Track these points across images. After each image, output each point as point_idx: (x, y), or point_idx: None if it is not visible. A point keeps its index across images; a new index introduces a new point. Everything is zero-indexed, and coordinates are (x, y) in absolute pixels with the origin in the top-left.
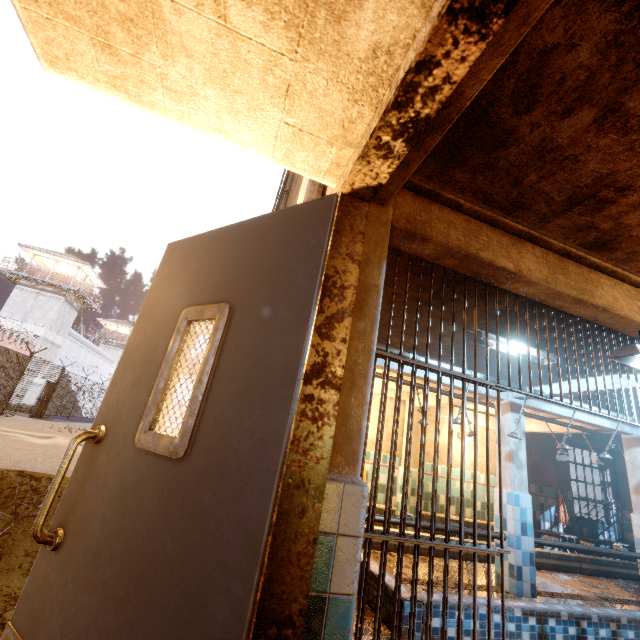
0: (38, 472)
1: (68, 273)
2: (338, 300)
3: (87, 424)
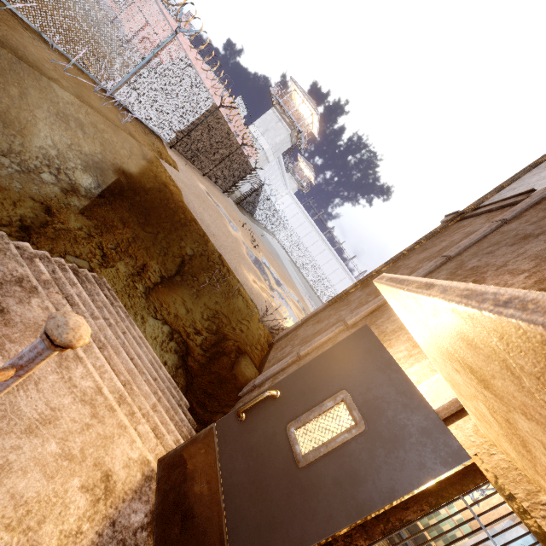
0: (225, 260)
1: (303, 113)
2: (413, 508)
3: (253, 225)
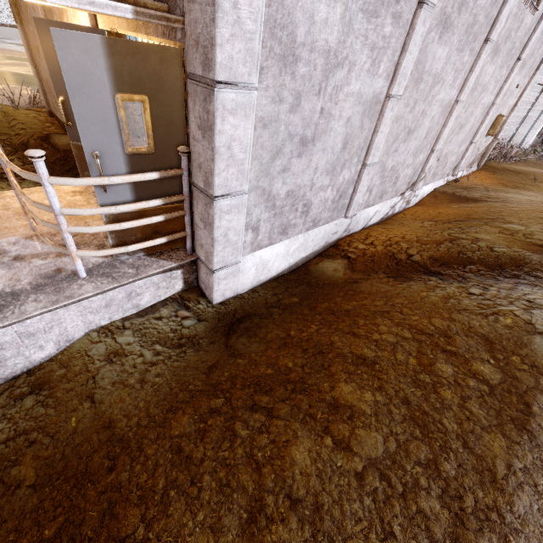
0: None
1: None
2: None
3: None
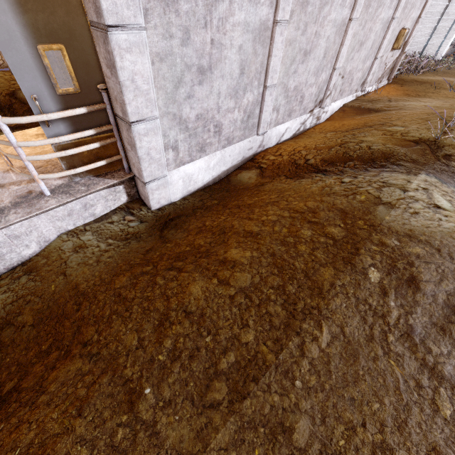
0: None
1: None
2: None
3: None
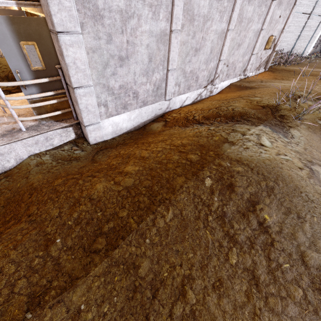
0: None
1: None
2: None
3: None
